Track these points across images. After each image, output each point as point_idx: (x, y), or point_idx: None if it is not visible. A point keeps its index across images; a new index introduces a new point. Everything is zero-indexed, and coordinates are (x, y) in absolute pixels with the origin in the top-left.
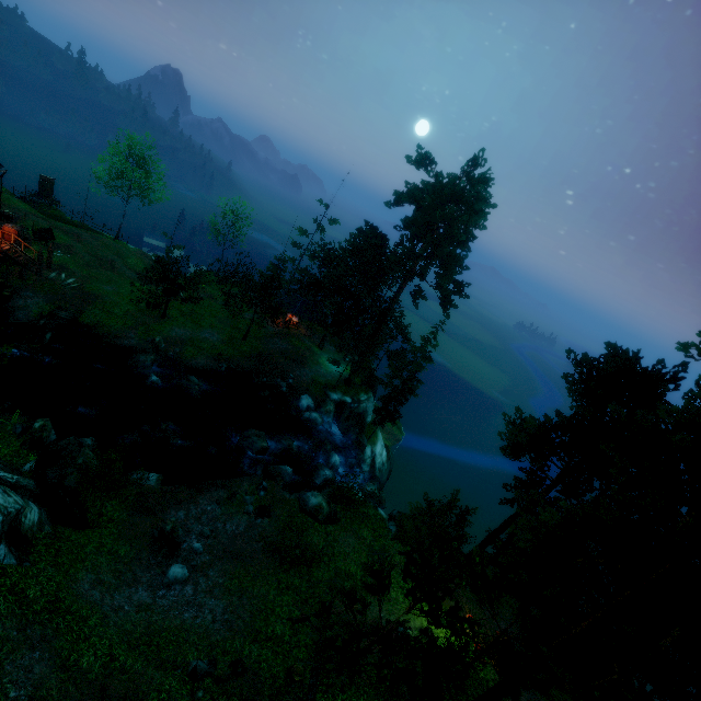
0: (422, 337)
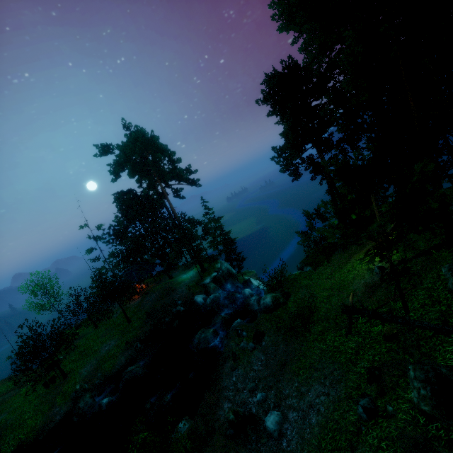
0: (204, 216)
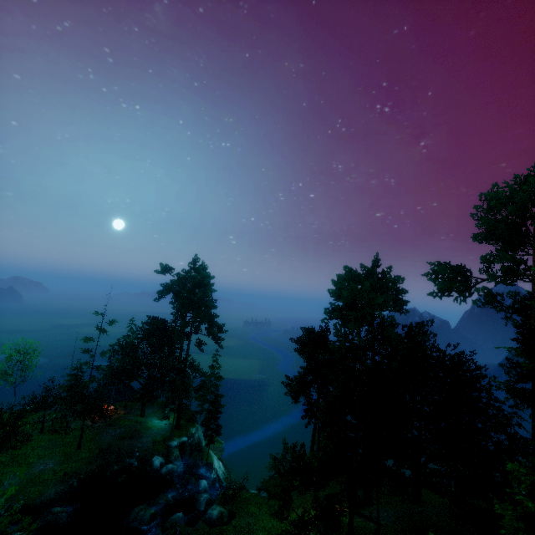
0: (209, 367)
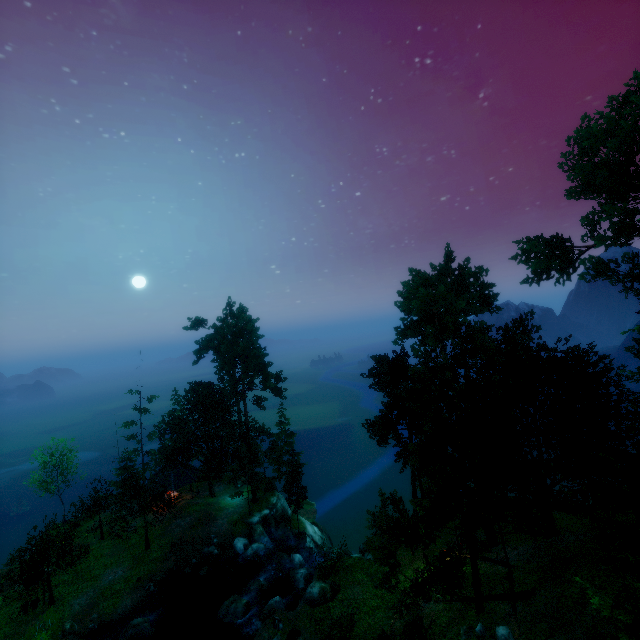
0: (277, 425)
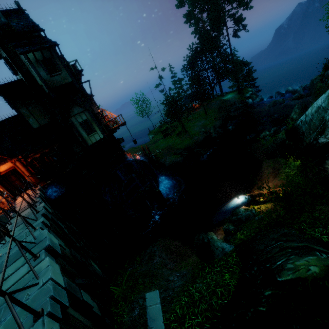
0: None
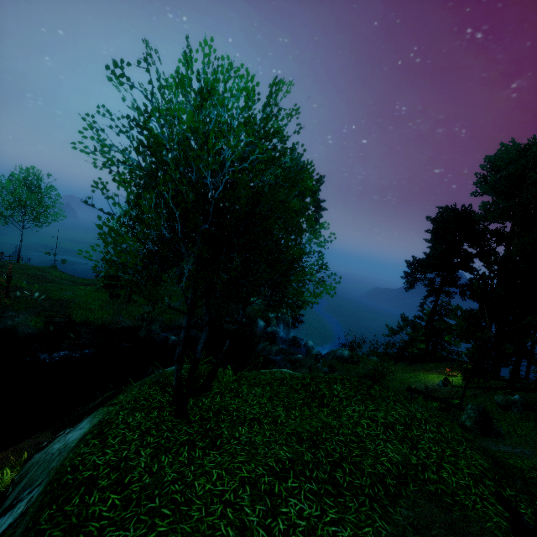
0: None
